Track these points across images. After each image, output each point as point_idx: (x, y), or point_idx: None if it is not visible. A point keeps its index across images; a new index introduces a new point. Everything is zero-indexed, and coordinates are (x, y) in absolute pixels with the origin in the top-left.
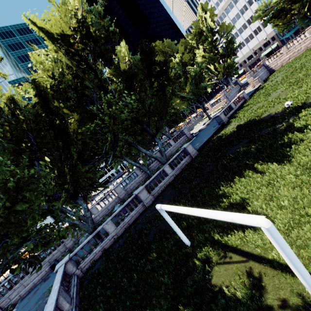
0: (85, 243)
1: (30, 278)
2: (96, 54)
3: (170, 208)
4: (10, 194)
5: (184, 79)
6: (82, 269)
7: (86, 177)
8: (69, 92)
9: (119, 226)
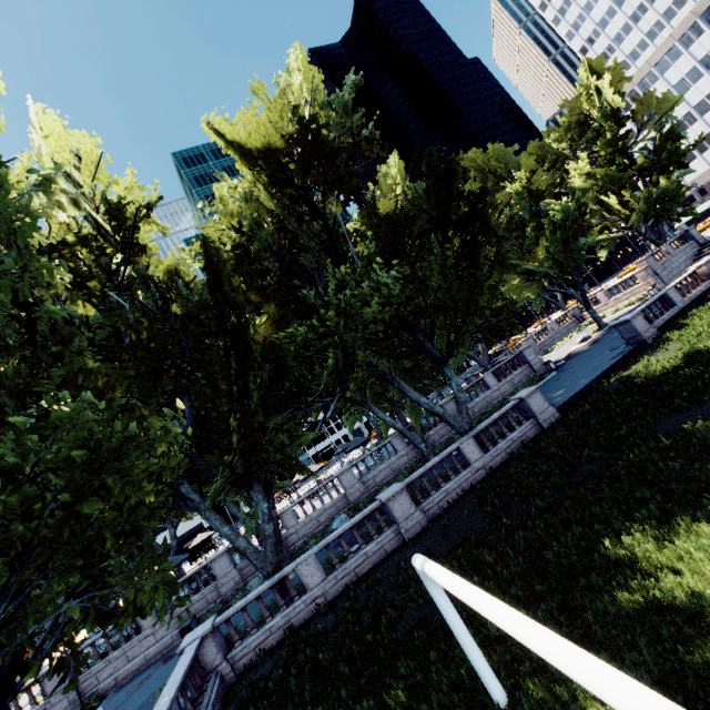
0: (251, 599)
1: (141, 643)
2: (328, 183)
3: (445, 582)
4: (77, 475)
5: (534, 229)
6: (235, 664)
7: (275, 441)
8: (266, 259)
9: (332, 574)
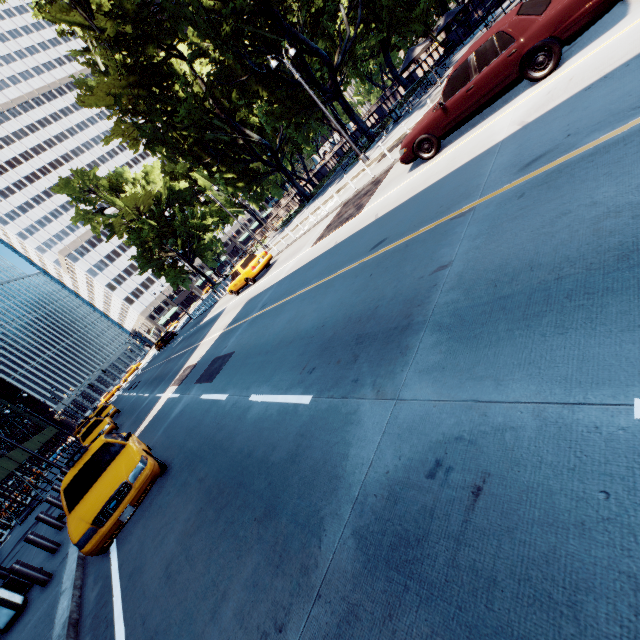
0: None
1: None
2: None
3: None
4: None
5: None
6: None
7: None
8: None
9: None
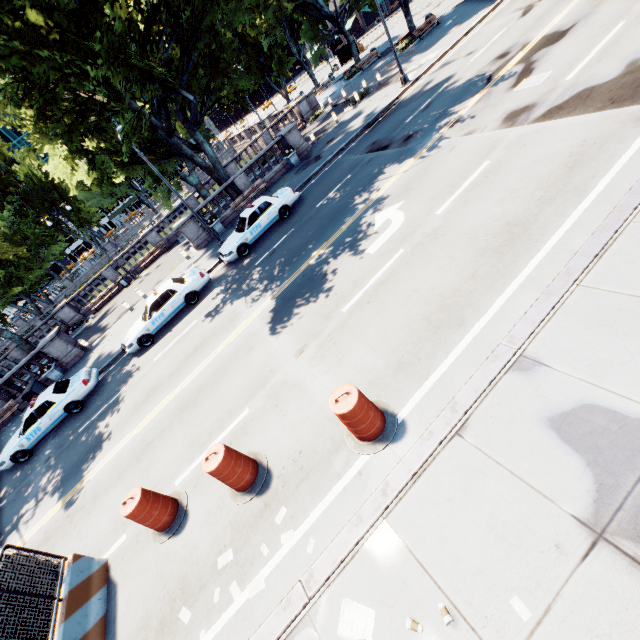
0: None
1: None
2: None
3: None
4: None
5: None
6: None
7: None
8: None
9: None
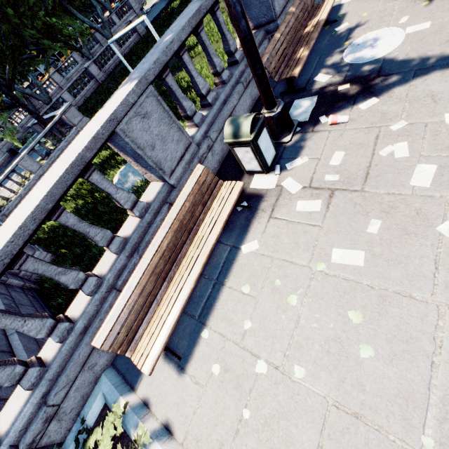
0: (48, 108)
1: None
2: None
3: (117, 36)
4: None
5: None
6: None
7: None
8: None
9: (77, 98)
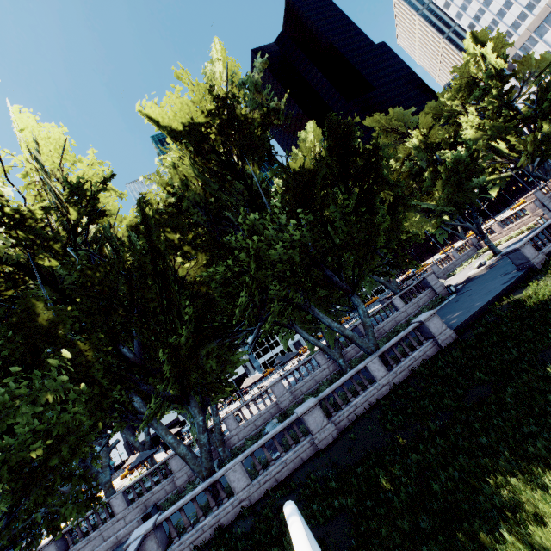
0: (186, 501)
1: (114, 525)
2: (245, 149)
3: None
4: None
5: (431, 175)
6: None
7: (204, 366)
8: (195, 215)
9: (256, 479)
